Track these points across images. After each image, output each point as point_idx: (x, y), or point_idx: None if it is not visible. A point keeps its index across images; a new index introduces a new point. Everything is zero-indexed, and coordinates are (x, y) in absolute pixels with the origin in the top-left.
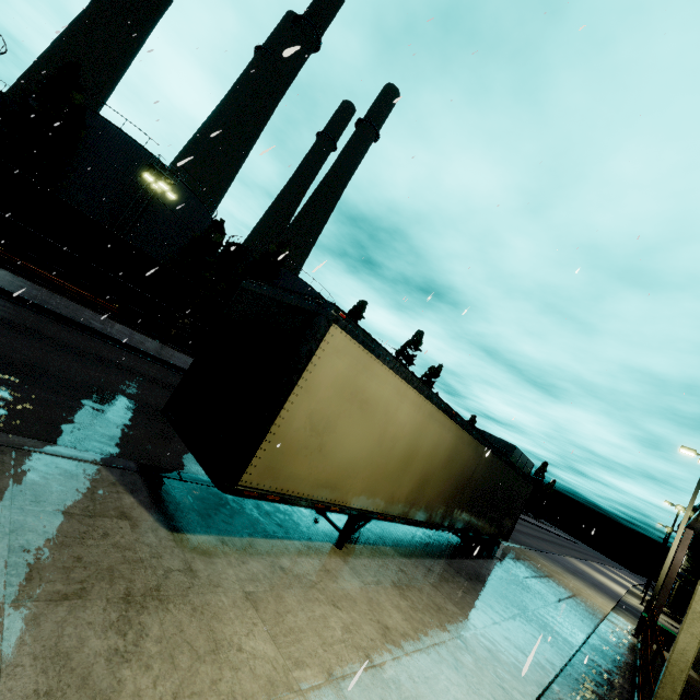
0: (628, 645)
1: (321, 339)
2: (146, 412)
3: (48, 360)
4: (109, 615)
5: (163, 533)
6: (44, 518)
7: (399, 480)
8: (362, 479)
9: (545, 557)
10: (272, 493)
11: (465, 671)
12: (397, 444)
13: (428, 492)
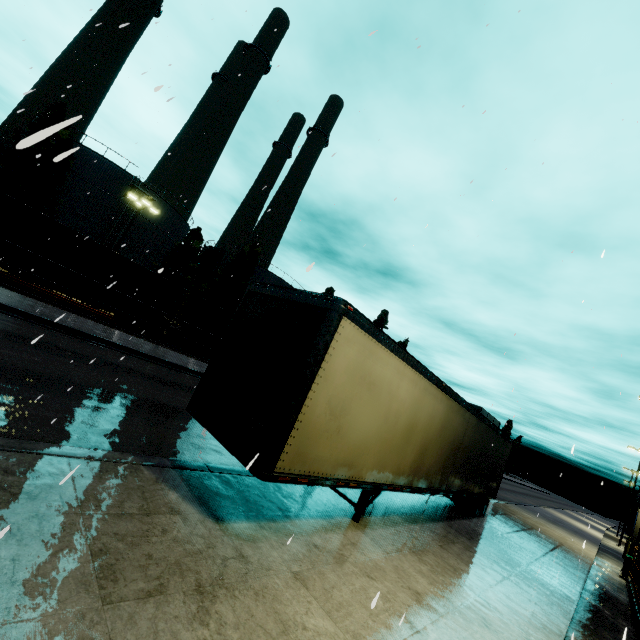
0: (620, 587)
1: (334, 331)
2: (160, 411)
3: (69, 371)
4: (189, 607)
5: (210, 523)
6: (111, 521)
7: (403, 452)
8: (373, 455)
9: (526, 510)
10: (302, 476)
11: (494, 627)
12: (400, 419)
13: (427, 460)
